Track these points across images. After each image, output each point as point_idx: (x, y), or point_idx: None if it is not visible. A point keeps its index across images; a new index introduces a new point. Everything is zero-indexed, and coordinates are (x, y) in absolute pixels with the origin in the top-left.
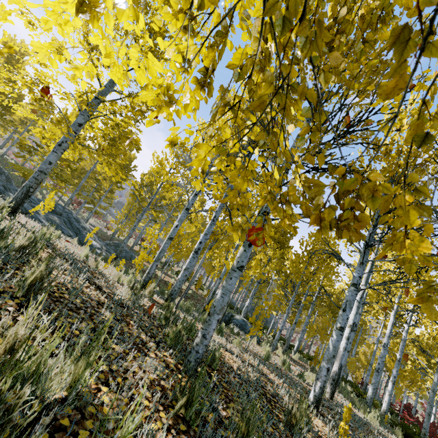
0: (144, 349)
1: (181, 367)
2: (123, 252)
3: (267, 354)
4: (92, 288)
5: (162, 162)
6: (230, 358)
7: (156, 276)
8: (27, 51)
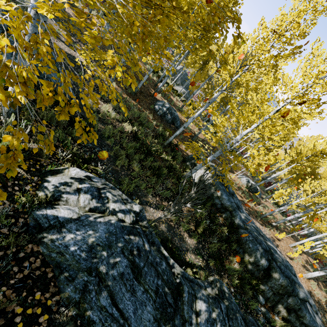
0: (326, 287)
1: (324, 283)
2: (177, 120)
3: (285, 226)
4: (319, 282)
5: None
6: (306, 257)
7: (197, 137)
8: None
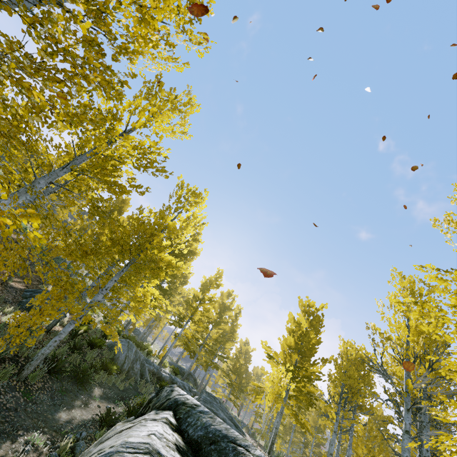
0: None
1: None
2: None
3: None
4: None
5: (327, 409)
6: None
7: None
8: (248, 343)
